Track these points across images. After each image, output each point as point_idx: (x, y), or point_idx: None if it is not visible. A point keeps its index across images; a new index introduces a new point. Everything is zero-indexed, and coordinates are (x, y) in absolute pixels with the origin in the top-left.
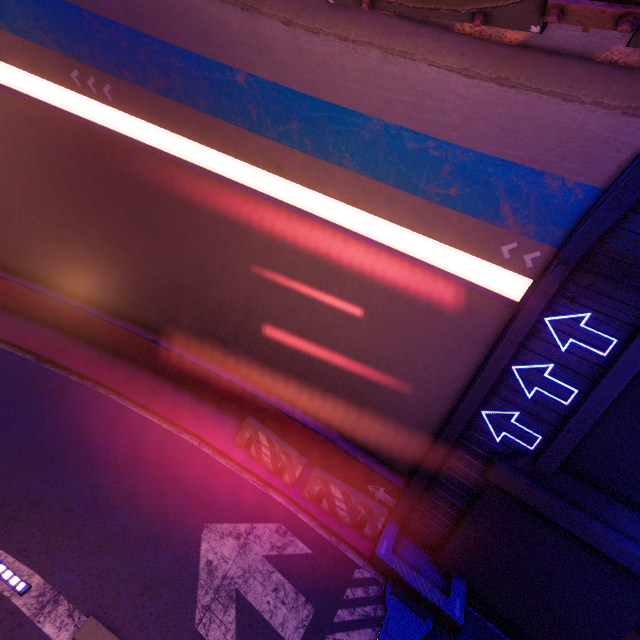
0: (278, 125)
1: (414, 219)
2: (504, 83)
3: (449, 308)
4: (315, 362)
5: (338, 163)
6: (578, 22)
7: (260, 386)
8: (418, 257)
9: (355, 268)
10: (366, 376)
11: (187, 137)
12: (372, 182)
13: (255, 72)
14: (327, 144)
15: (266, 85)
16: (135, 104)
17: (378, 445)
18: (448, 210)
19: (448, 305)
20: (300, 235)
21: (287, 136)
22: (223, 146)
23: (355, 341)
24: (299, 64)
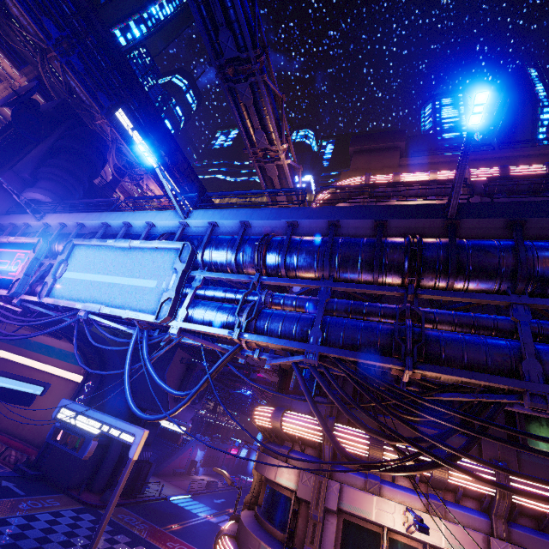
0: (40, 350)
1: (67, 368)
2: (65, 342)
3: (72, 389)
4: (31, 417)
5: (53, 357)
6: (52, 338)
7: (7, 434)
8: (71, 379)
9: (53, 384)
10: (46, 417)
11: (17, 354)
12: (59, 360)
13: (35, 340)
14: (50, 353)
15: (38, 342)
16: (5, 347)
17: (41, 442)
18: (73, 365)
19: (72, 389)
20: (40, 377)
21: (42, 352)
22: (26, 356)
23: (46, 406)
24: (42, 339)
